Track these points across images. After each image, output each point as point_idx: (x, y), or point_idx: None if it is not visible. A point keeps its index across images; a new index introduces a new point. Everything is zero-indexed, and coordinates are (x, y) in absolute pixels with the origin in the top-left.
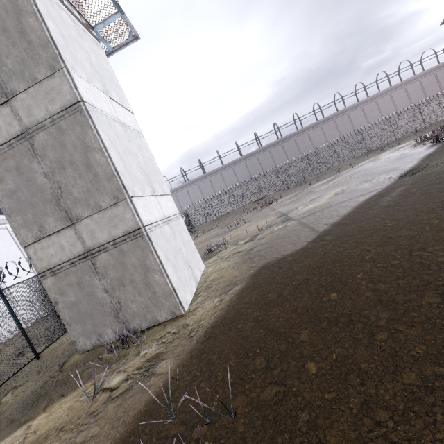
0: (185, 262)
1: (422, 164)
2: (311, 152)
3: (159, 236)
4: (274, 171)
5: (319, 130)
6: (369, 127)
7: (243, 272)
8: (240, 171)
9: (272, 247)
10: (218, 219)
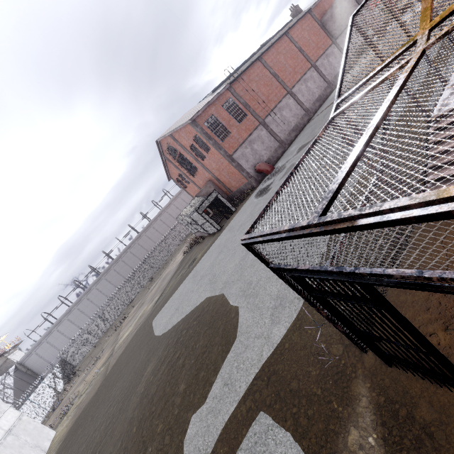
0: (31, 447)
1: (166, 287)
2: (147, 257)
3: (3, 450)
4: (126, 282)
5: (152, 229)
6: (176, 225)
7: (68, 429)
8: (104, 287)
9: (88, 396)
10: (99, 342)
